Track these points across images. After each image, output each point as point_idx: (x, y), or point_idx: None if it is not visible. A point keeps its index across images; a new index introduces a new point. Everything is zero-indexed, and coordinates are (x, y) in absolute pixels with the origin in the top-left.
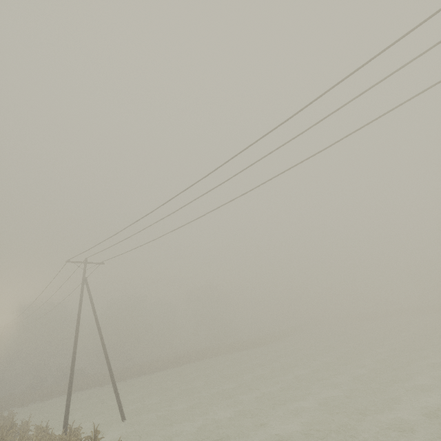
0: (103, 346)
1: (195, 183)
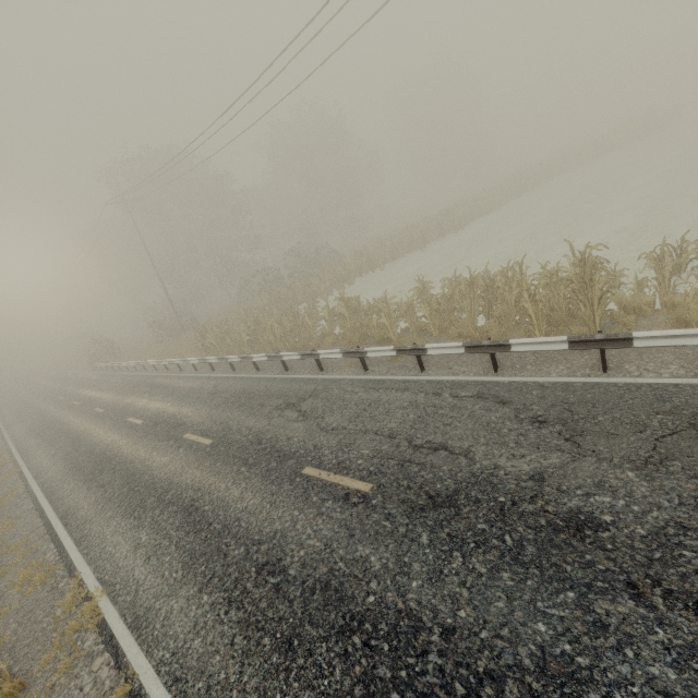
0: None
1: None
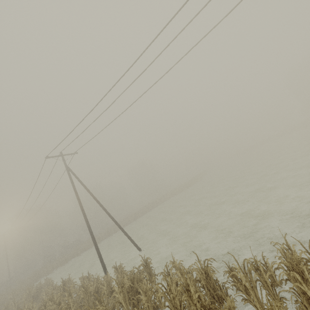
0: (105, 211)
1: (184, 4)
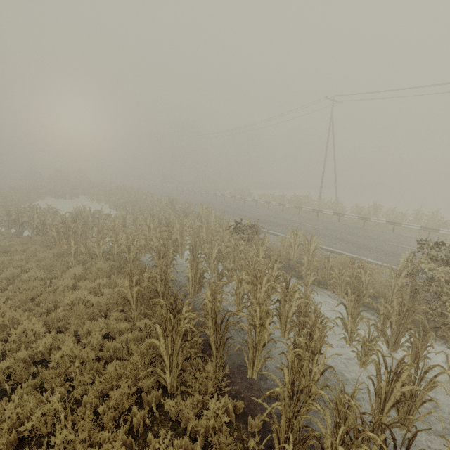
0: (335, 166)
1: None
